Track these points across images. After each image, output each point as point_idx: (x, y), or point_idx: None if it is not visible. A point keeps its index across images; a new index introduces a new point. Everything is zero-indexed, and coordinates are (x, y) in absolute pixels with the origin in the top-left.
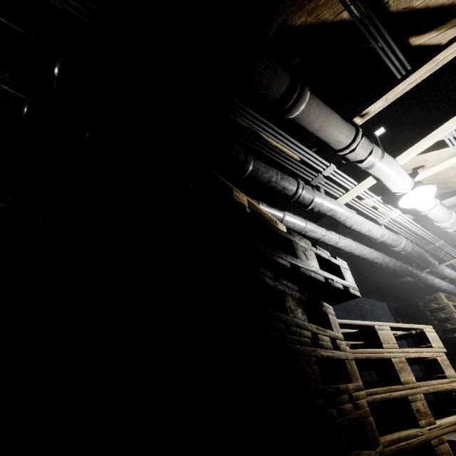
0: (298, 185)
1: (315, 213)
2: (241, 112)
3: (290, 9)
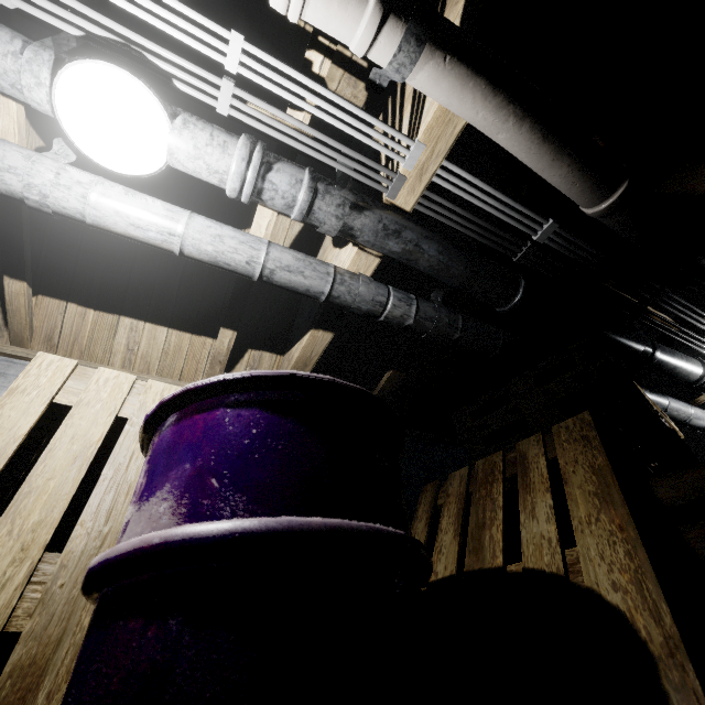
0: (704, 367)
1: (699, 393)
2: (666, 300)
3: (704, 180)
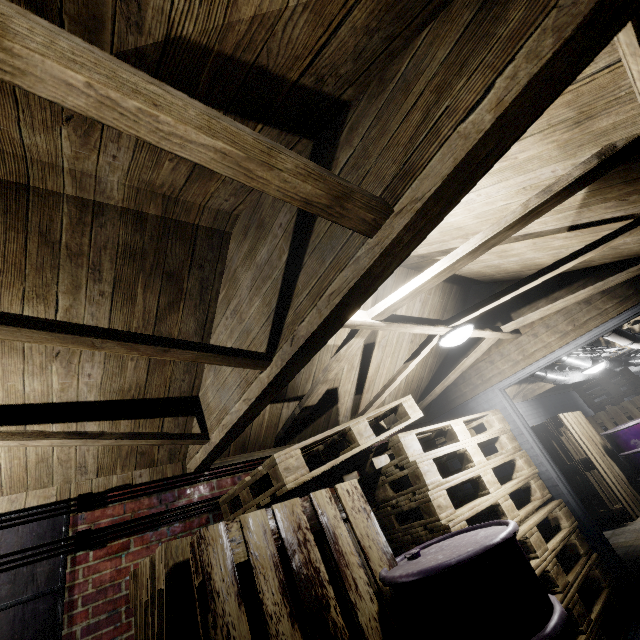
0: None
1: None
2: None
3: None
